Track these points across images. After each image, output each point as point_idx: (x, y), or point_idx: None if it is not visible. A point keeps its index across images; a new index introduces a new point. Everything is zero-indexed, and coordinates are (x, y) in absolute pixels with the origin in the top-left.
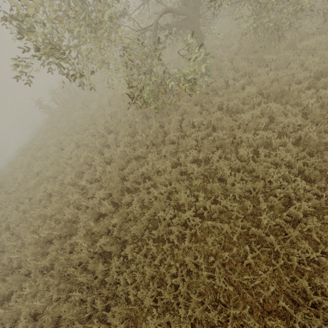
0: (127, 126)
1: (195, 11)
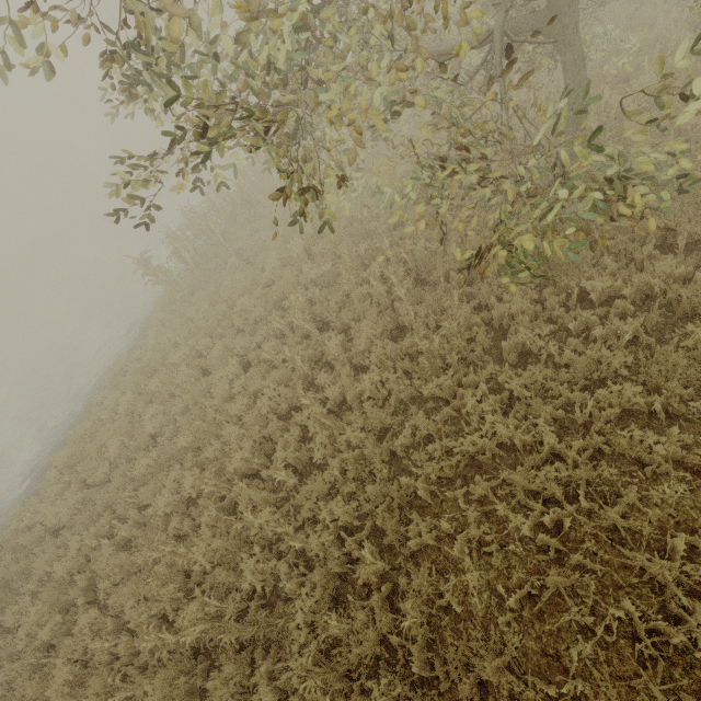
0: (373, 310)
1: None
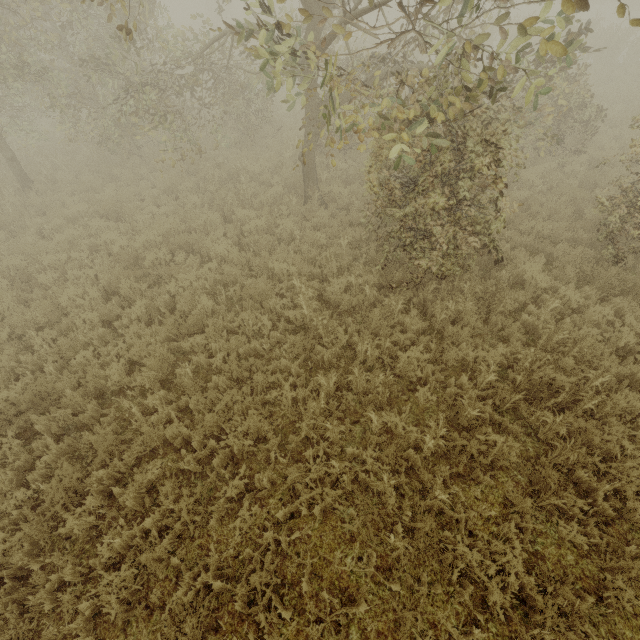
0: None
1: None
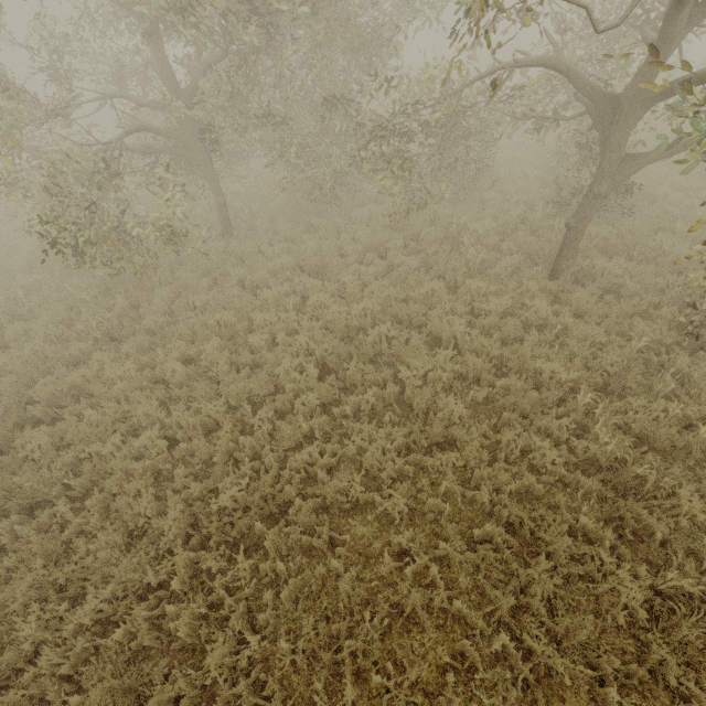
0: (61, 307)
1: (197, 139)
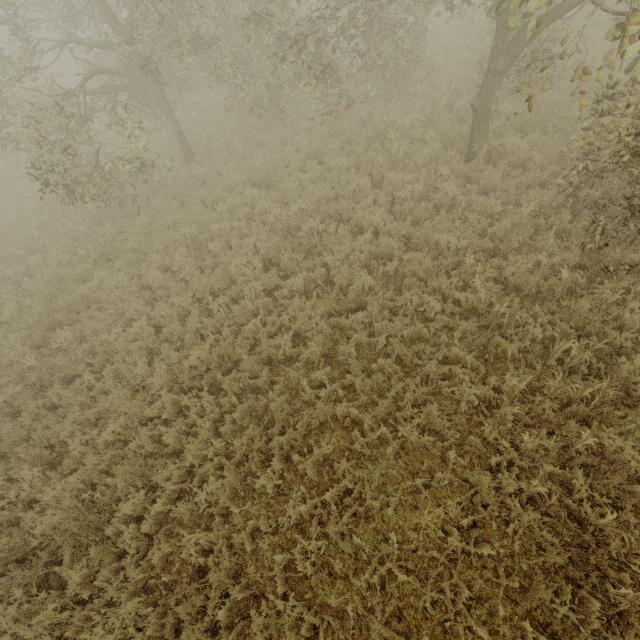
0: (66, 239)
1: (145, 72)
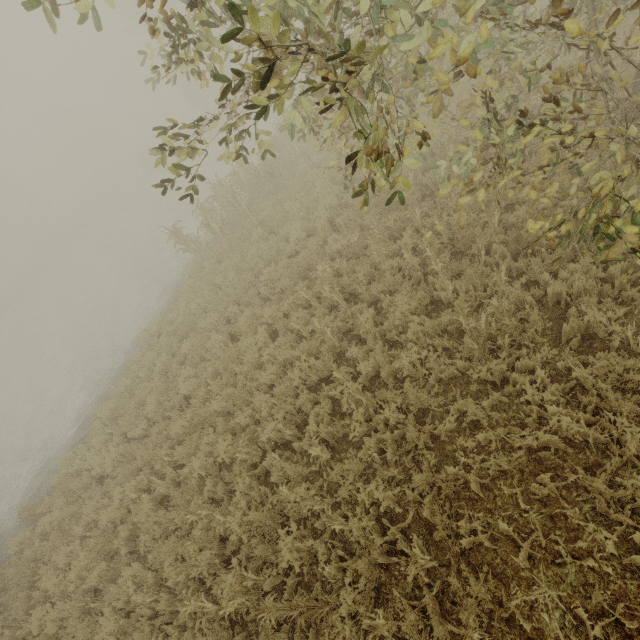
0: (406, 283)
1: None
